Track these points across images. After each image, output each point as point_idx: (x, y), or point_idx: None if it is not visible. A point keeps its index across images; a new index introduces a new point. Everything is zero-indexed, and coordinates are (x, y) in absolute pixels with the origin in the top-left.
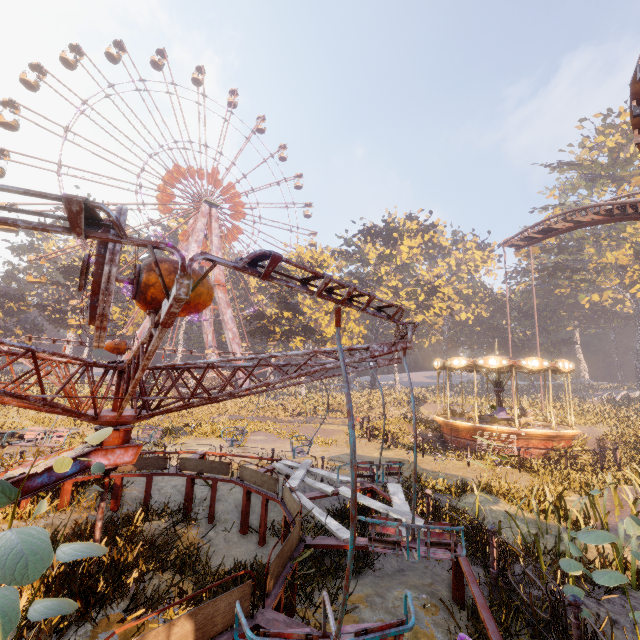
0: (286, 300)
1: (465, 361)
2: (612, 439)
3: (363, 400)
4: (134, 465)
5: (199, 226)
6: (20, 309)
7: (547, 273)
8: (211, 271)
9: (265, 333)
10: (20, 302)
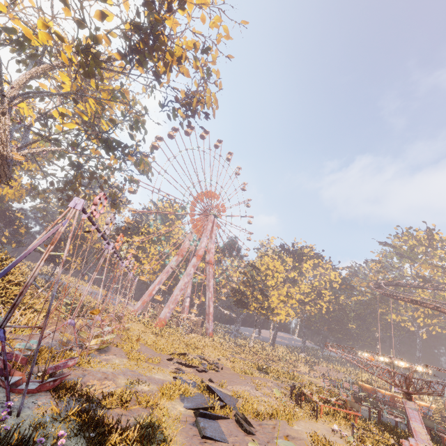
0: (262, 289)
1: (387, 359)
2: (441, 412)
3: (281, 355)
4: (354, 399)
5: (209, 227)
6: (82, 246)
7: (379, 300)
8: (207, 254)
9: (244, 304)
10: (82, 241)
